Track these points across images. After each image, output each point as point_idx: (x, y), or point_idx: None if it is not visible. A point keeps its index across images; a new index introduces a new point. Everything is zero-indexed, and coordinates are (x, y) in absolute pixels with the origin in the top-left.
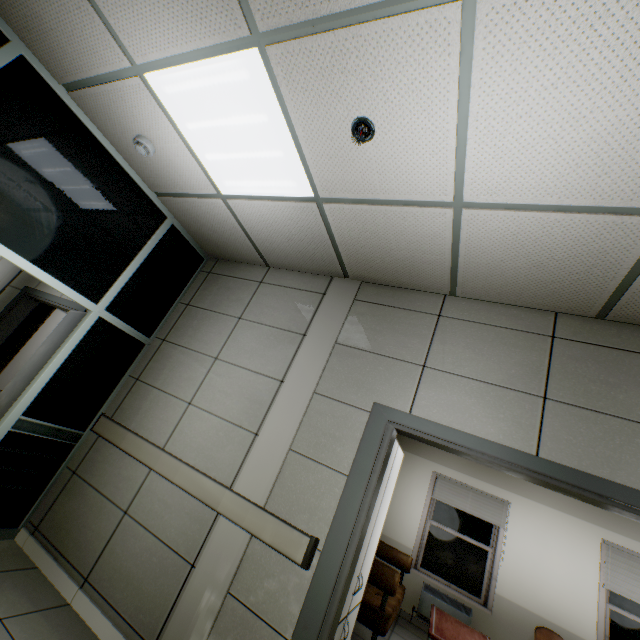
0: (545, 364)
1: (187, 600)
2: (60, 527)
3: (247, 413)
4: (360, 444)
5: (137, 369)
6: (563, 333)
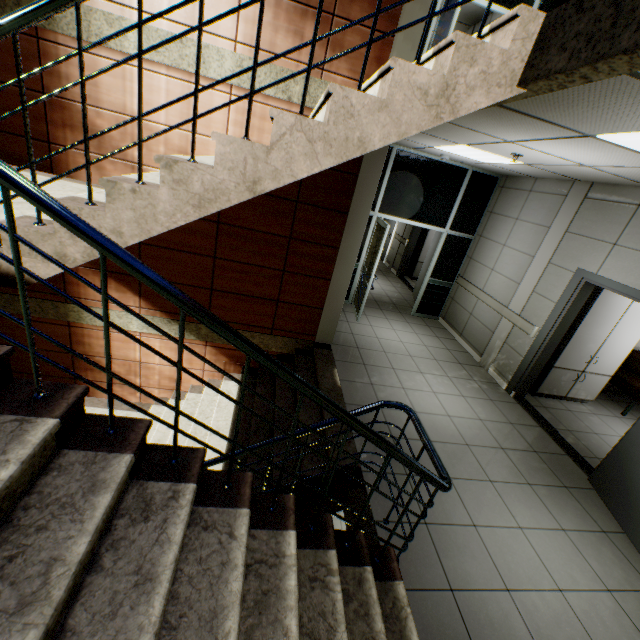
0: None
1: (491, 343)
2: (450, 318)
3: (516, 274)
4: (564, 289)
5: (470, 253)
6: None
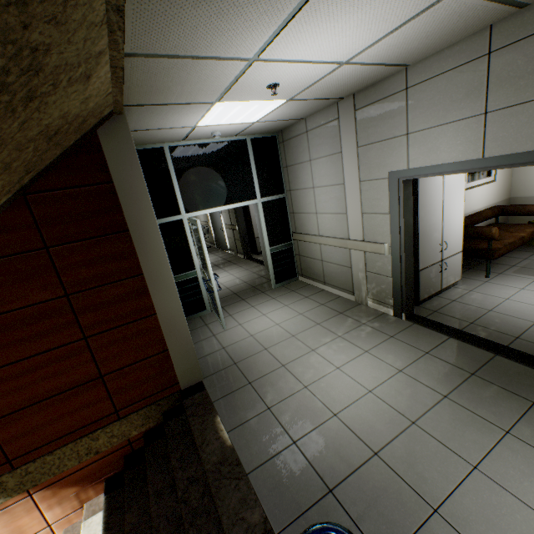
0: (484, 85)
1: (355, 278)
2: (307, 272)
3: (338, 206)
4: (389, 197)
5: (290, 209)
6: (497, 44)
